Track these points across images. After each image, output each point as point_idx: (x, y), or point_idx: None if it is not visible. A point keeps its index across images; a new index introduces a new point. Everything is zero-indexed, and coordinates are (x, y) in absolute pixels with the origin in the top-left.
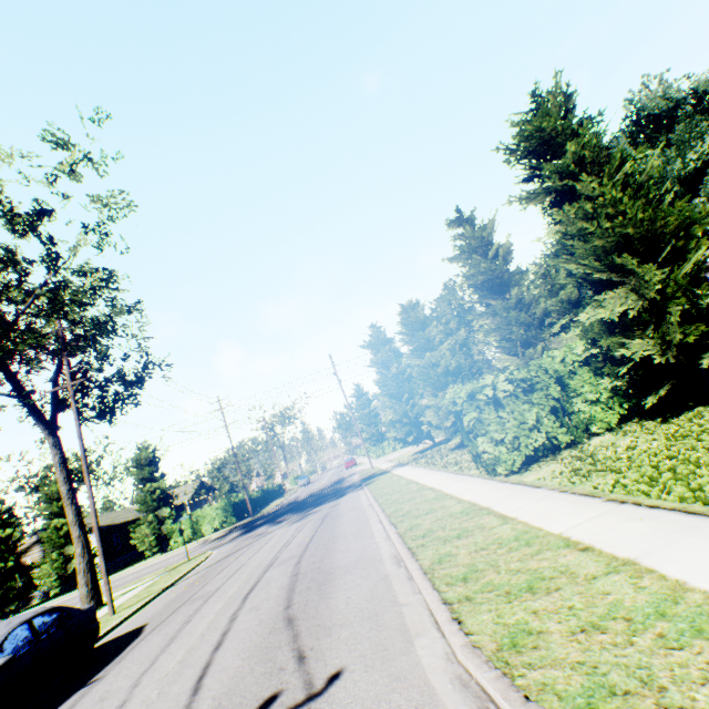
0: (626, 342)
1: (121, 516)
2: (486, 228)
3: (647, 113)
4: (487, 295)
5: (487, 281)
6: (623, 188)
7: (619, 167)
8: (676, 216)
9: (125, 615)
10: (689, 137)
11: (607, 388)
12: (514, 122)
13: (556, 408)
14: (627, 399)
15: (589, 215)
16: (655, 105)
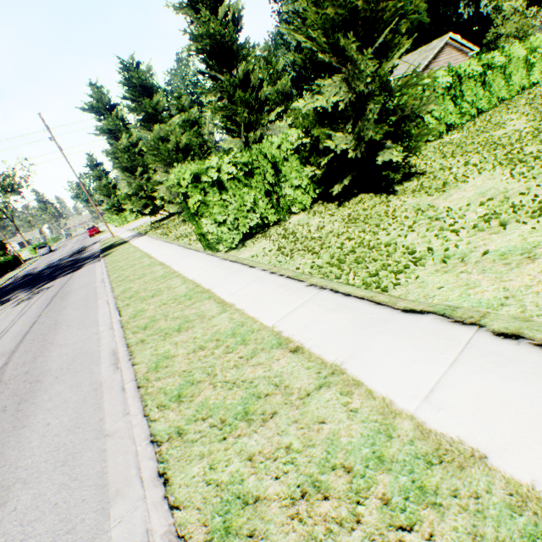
0: (333, 135)
1: None
2: None
3: None
4: (217, 67)
5: (217, 49)
6: None
7: None
8: (397, 1)
9: None
10: None
11: (309, 176)
12: None
13: (269, 191)
14: (319, 185)
15: None
16: None
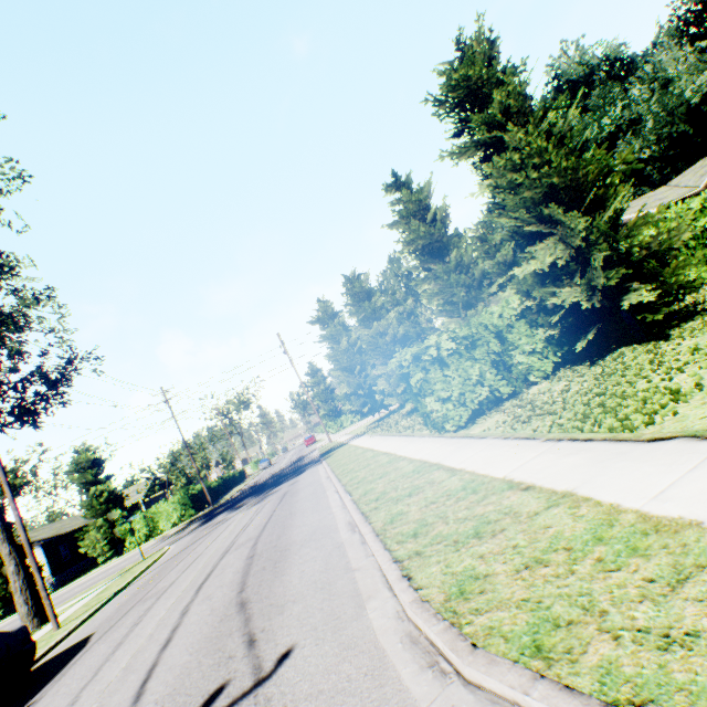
0: (557, 291)
1: (67, 526)
2: (423, 192)
3: (567, 79)
4: (429, 259)
5: (428, 246)
6: (547, 138)
7: (543, 117)
8: (596, 164)
9: (71, 628)
10: (604, 103)
11: (542, 338)
12: (441, 70)
13: (498, 363)
14: (560, 347)
15: (518, 166)
16: (573, 71)
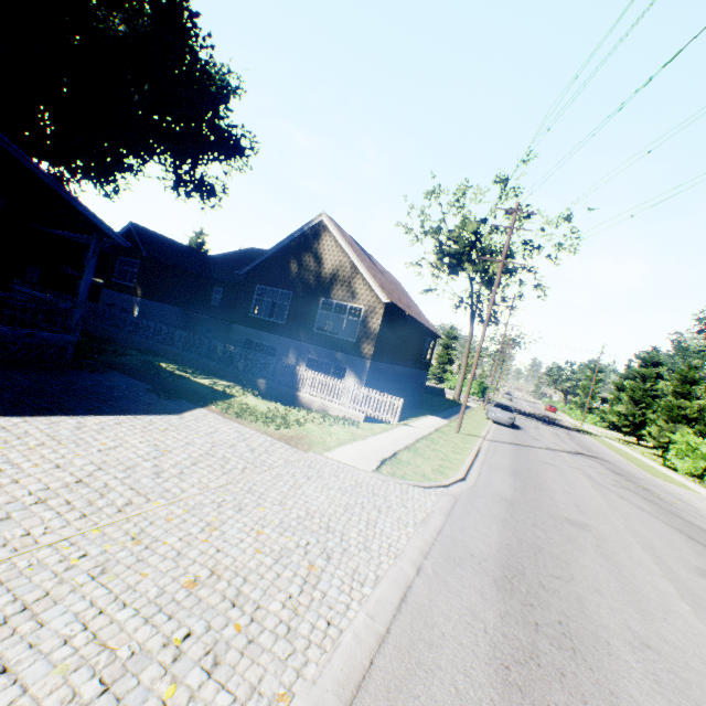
0: None
1: None
2: None
3: None
4: None
5: None
6: None
7: None
8: None
9: None
10: None
11: None
12: None
13: None
14: None
15: None
16: None
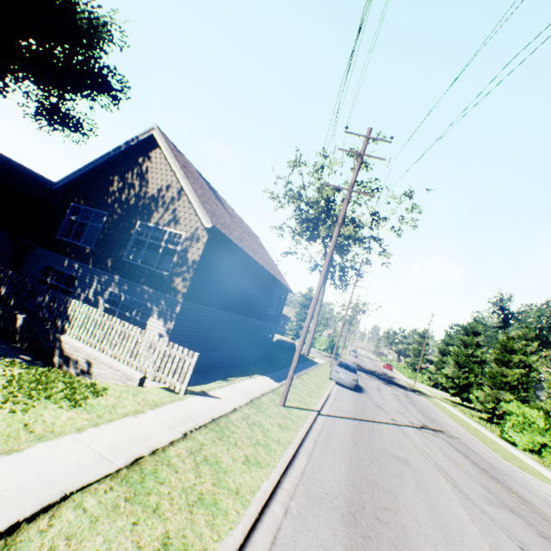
0: None
1: None
2: None
3: None
4: None
5: None
6: None
7: None
8: None
9: None
10: None
11: None
12: None
13: None
14: None
15: None
16: None
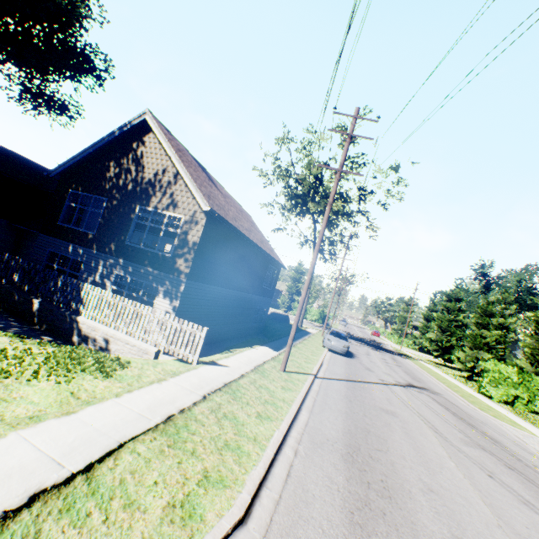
0: None
1: None
2: None
3: None
4: None
5: None
6: None
7: None
8: None
9: None
10: None
11: None
12: None
13: (528, 396)
14: None
15: None
16: None
